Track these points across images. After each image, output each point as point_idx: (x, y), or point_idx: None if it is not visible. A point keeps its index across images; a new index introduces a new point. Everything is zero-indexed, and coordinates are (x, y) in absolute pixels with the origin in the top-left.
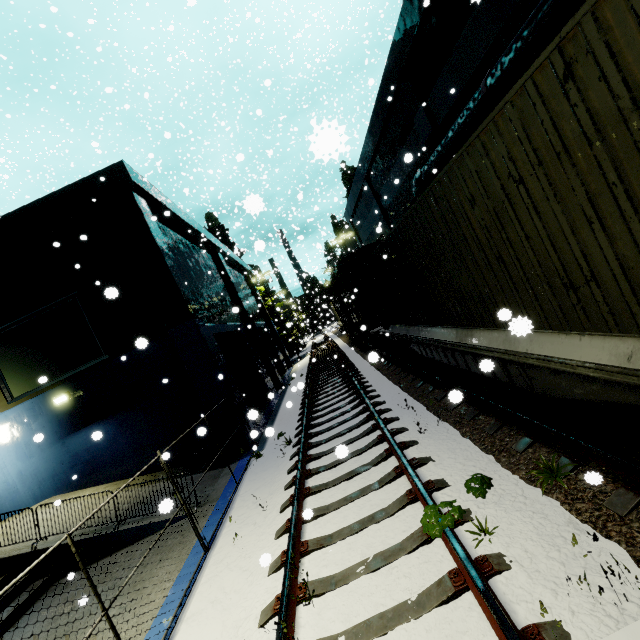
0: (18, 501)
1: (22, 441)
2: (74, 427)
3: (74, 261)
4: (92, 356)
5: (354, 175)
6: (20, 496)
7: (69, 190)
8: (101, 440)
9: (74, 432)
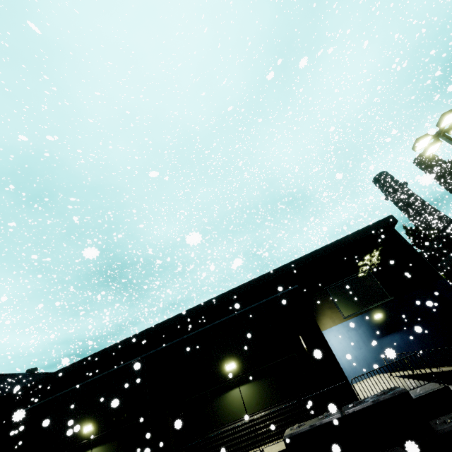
0: (357, 374)
1: (354, 339)
2: (382, 334)
3: (365, 255)
4: (382, 298)
5: (416, 231)
6: (358, 371)
7: (370, 226)
8: (400, 343)
9: (382, 336)
